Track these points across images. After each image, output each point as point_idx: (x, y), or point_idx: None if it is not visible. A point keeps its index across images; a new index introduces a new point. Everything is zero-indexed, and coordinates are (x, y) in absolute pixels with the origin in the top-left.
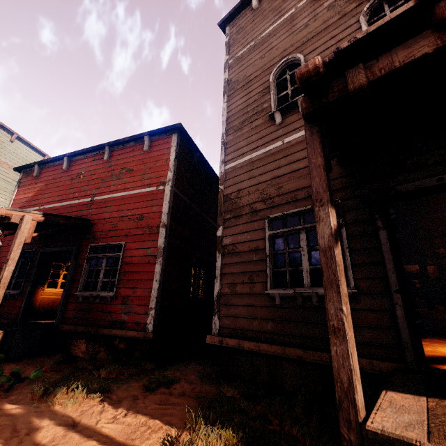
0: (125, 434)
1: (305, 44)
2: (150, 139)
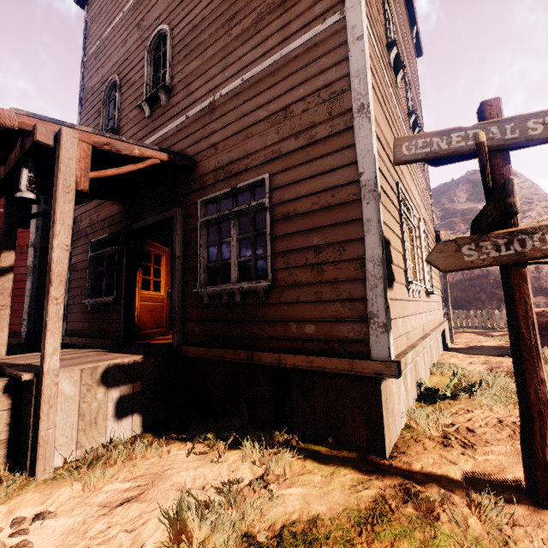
0: None
1: (123, 64)
2: None
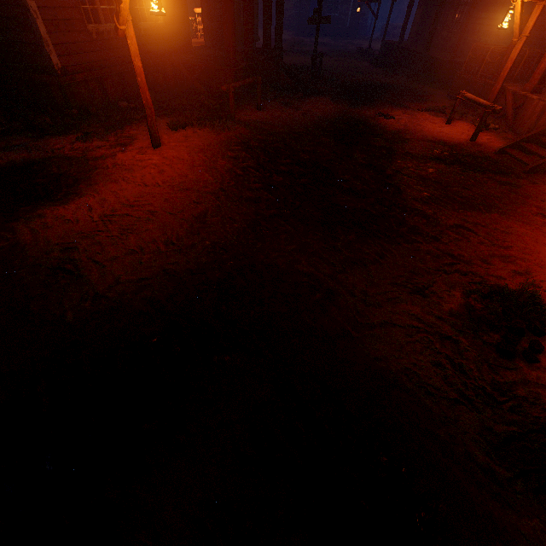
0: None
1: None
2: None
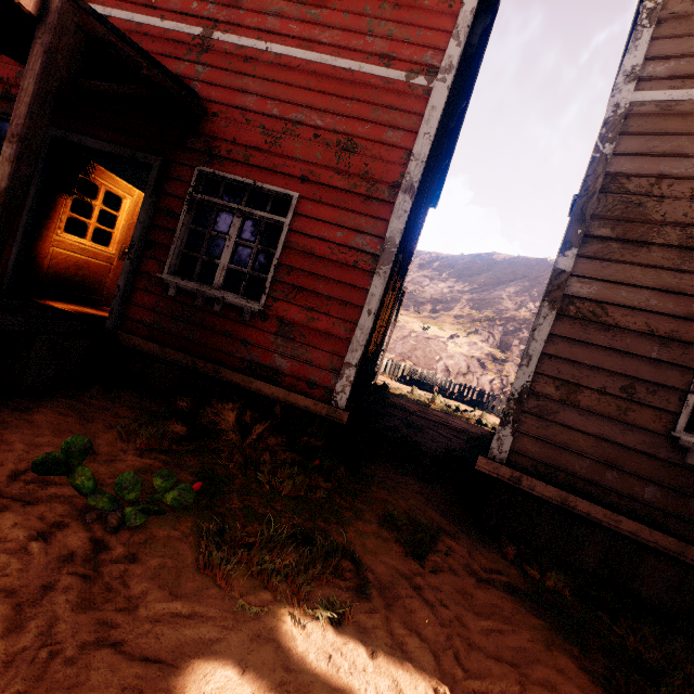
0: None
1: None
2: None
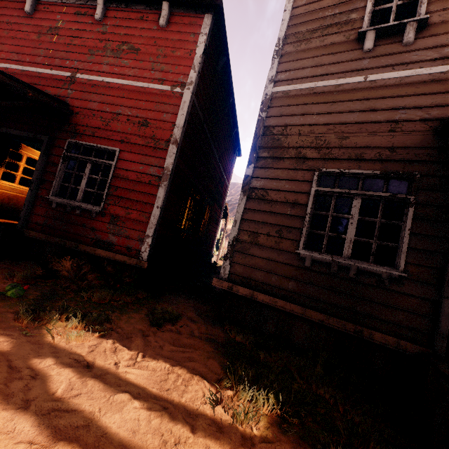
0: (156, 383)
1: None
2: (171, 10)
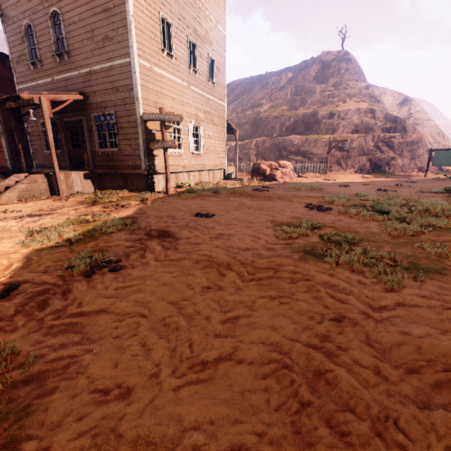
0: None
1: (33, 16)
2: None
